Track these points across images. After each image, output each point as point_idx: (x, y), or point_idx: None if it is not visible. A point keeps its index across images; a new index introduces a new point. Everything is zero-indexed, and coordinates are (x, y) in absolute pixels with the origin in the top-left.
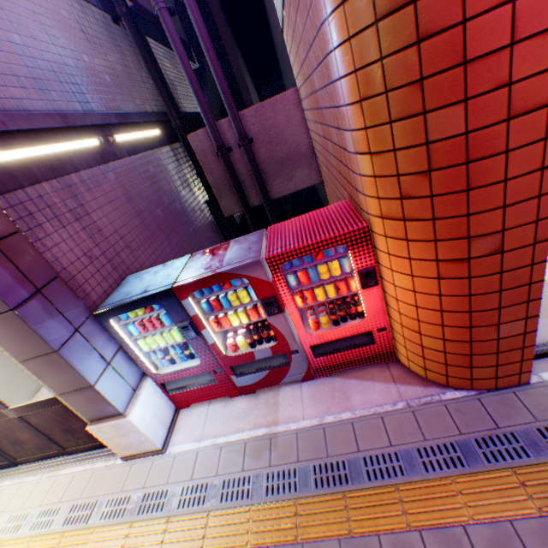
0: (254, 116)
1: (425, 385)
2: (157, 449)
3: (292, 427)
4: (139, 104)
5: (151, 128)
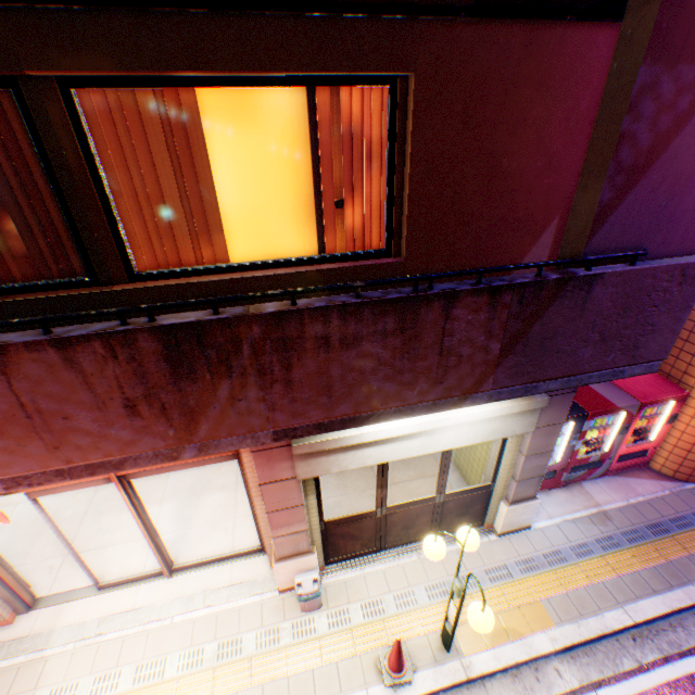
0: None
1: (671, 481)
2: (526, 526)
3: (612, 506)
4: None
5: None
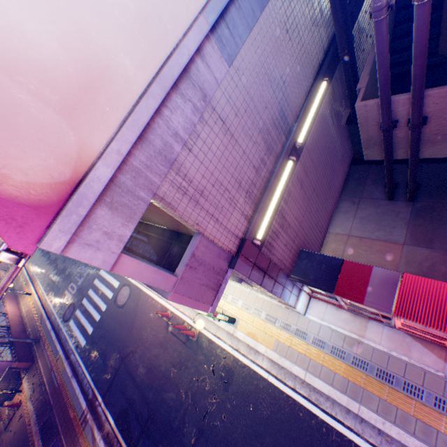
0: (442, 96)
1: None
2: (301, 313)
3: (371, 344)
4: (314, 64)
5: (320, 84)
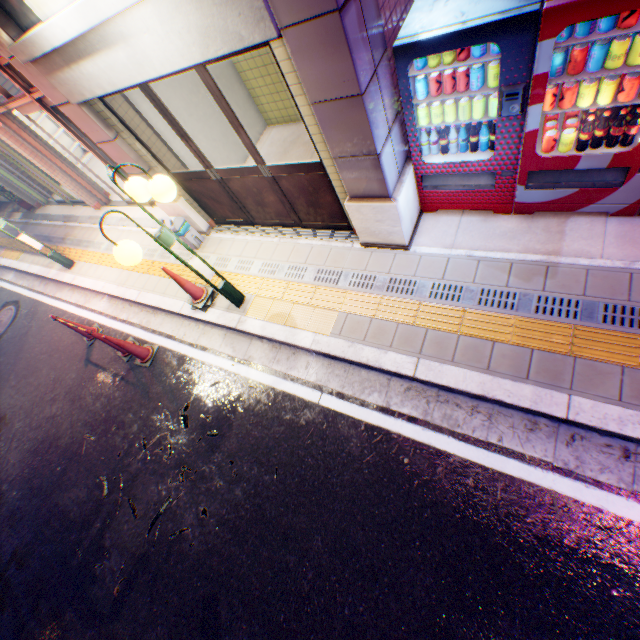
0: None
1: None
2: (401, 246)
3: (580, 263)
4: None
5: None
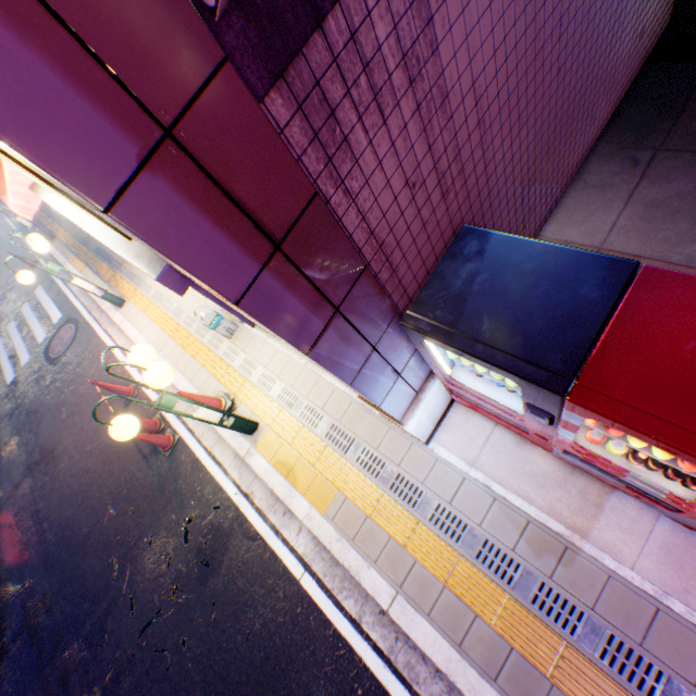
0: None
1: None
2: (418, 439)
3: (605, 562)
4: None
5: None
